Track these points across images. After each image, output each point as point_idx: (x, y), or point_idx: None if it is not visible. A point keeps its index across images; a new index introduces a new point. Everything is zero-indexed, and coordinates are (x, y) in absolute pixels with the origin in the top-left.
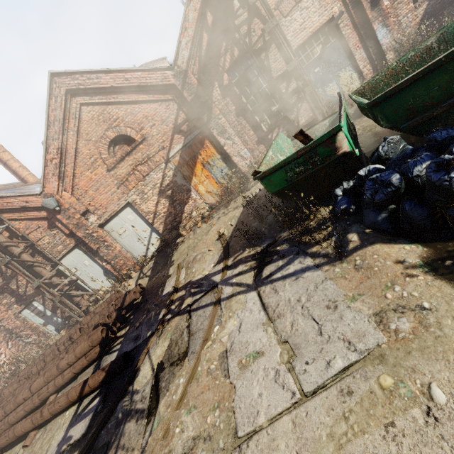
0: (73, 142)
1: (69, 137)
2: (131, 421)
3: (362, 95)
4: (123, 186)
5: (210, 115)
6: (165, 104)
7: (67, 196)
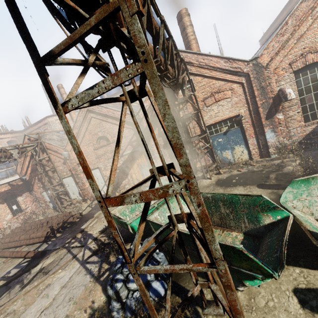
0: (83, 132)
1: (82, 129)
2: (19, 285)
3: (181, 196)
4: (98, 159)
5: (147, 144)
6: (128, 129)
7: (74, 154)
